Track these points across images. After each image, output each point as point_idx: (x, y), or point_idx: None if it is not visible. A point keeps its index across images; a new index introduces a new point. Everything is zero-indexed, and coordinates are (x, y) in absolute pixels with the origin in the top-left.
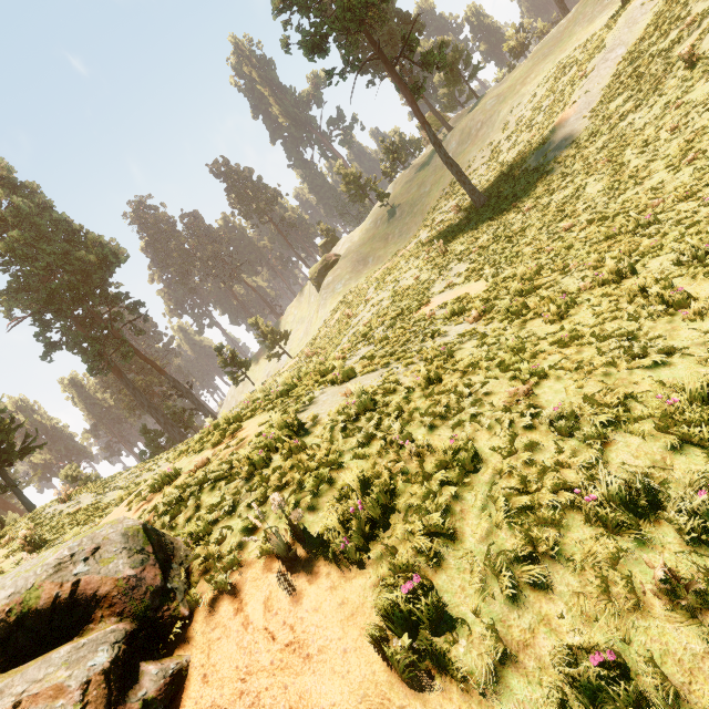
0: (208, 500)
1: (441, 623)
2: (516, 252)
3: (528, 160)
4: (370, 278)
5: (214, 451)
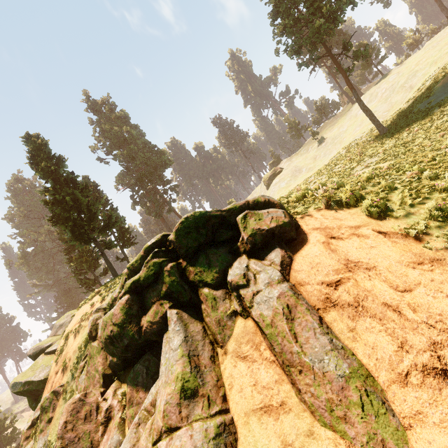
0: None
1: (386, 211)
2: (408, 149)
3: (418, 106)
4: (305, 178)
5: None
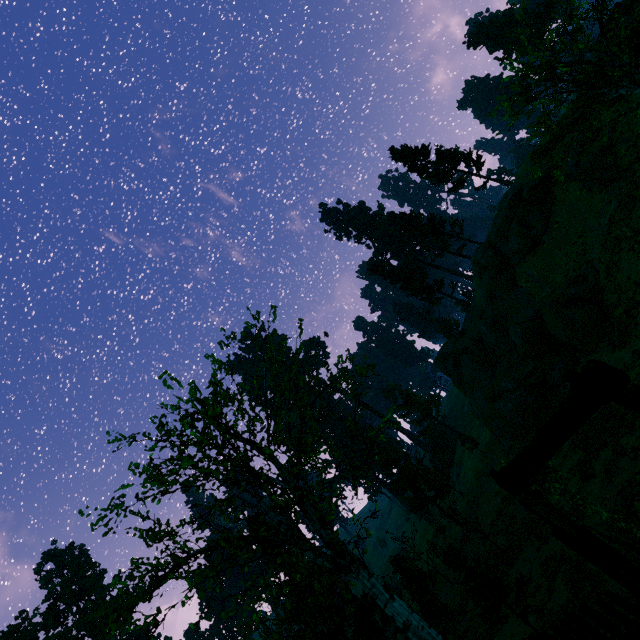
0: None
1: None
2: None
3: None
4: None
5: None
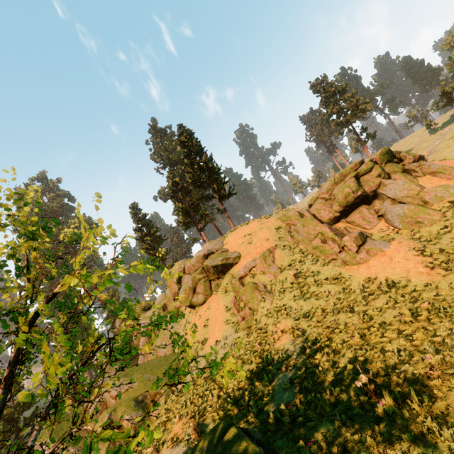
0: None
1: None
2: None
3: None
4: None
5: None
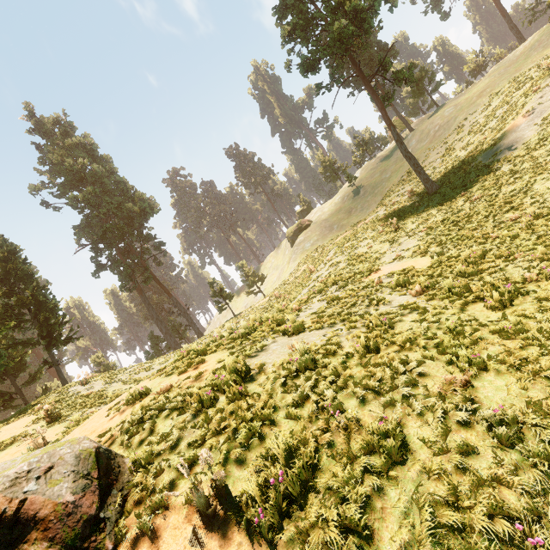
0: (161, 427)
1: None
2: (462, 235)
3: (479, 157)
4: (333, 241)
5: (178, 379)
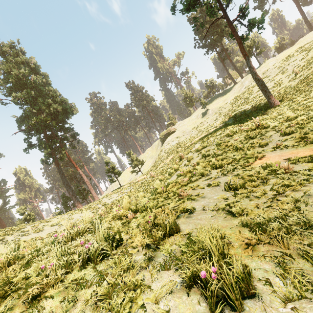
0: None
1: None
2: None
3: None
4: (192, 141)
5: None
